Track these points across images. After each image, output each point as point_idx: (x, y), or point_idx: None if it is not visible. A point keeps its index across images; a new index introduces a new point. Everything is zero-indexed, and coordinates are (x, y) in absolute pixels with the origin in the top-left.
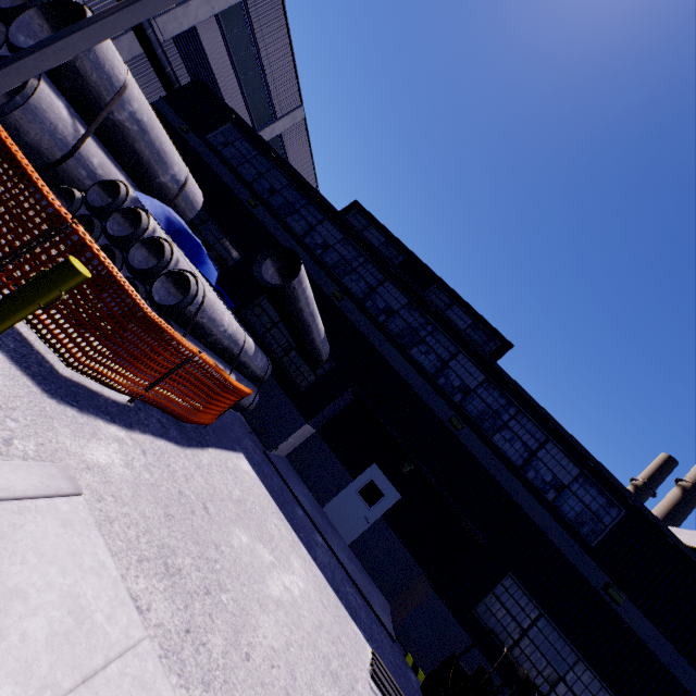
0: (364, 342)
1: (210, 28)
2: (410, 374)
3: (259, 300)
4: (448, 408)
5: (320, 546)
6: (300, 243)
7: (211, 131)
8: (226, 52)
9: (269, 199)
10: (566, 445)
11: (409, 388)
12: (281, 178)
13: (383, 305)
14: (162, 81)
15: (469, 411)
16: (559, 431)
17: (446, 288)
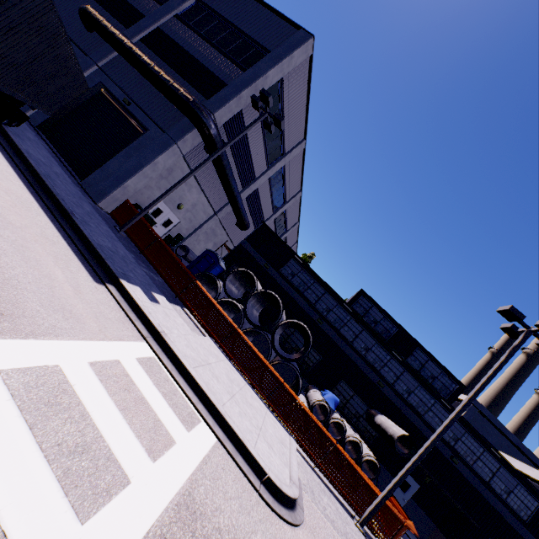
0: (399, 412)
1: (264, 182)
2: (426, 431)
3: (336, 386)
4: (449, 450)
5: (406, 538)
6: (352, 348)
7: (283, 266)
8: (269, 188)
9: (327, 316)
10: (510, 470)
11: (427, 440)
12: (331, 300)
13: (405, 387)
14: (240, 223)
15: (459, 451)
16: (506, 463)
17: (424, 350)
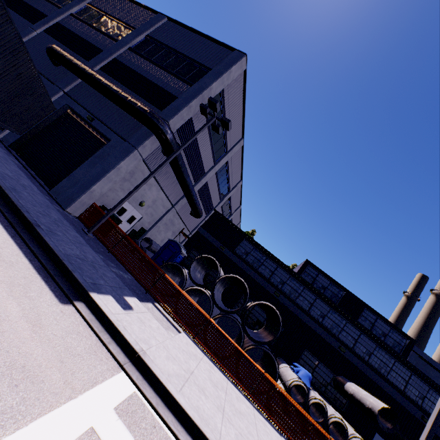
0: (364, 375)
1: (212, 176)
2: (393, 393)
3: (301, 356)
4: (418, 410)
5: None
6: (310, 316)
7: (236, 246)
8: (216, 180)
9: (282, 288)
10: None
11: (395, 401)
12: (284, 273)
13: (364, 349)
14: (195, 212)
15: (427, 409)
16: None
17: (371, 310)
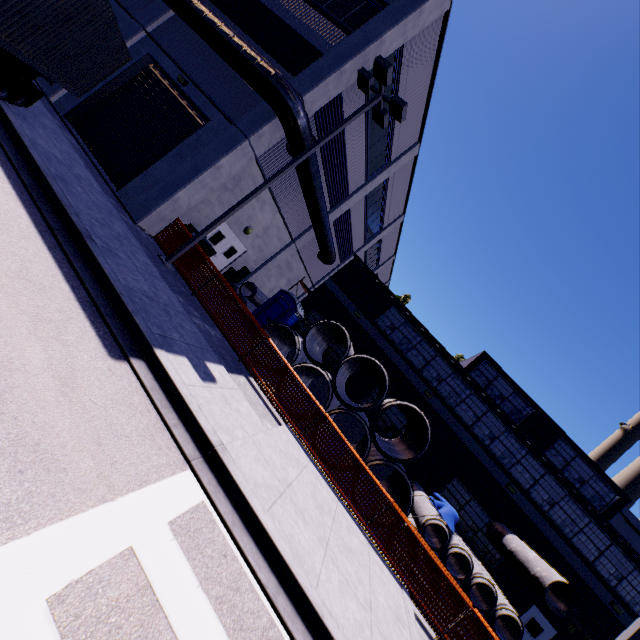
0: (536, 530)
1: (358, 201)
2: (575, 562)
3: (446, 485)
4: (608, 593)
5: None
6: (472, 435)
7: (379, 315)
8: (364, 209)
9: (438, 387)
10: None
11: (576, 574)
12: (445, 367)
13: (545, 496)
14: (324, 254)
15: (623, 595)
16: None
17: (570, 443)
